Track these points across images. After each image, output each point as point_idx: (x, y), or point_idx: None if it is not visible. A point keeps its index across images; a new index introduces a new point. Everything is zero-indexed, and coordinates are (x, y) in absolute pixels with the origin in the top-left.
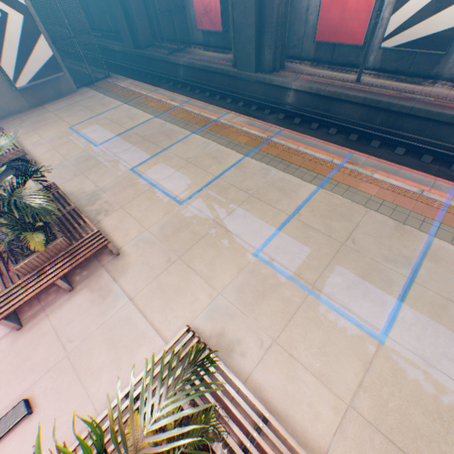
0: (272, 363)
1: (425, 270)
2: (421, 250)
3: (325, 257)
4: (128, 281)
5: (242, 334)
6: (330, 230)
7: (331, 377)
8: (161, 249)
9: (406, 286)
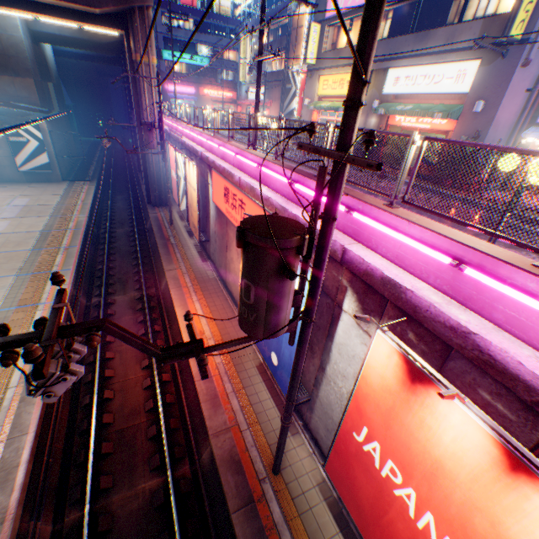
0: None
1: None
2: (2, 276)
3: None
4: None
5: None
6: None
7: None
8: None
9: None
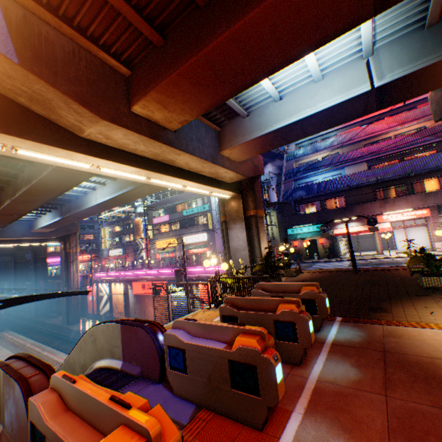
0: None
1: None
2: None
3: None
4: None
5: None
6: None
7: None
8: None
9: None
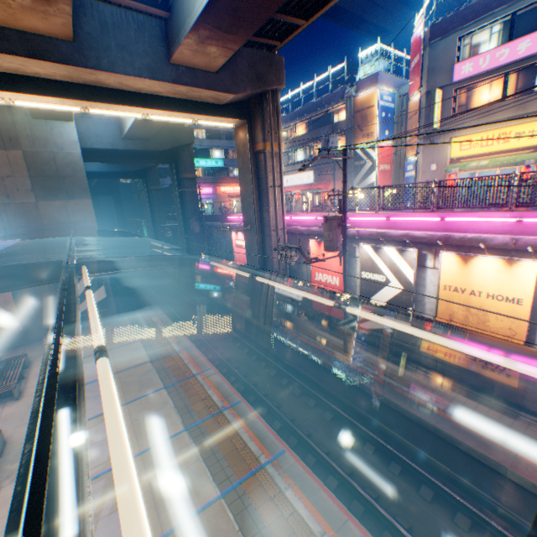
0: None
1: None
2: None
3: None
4: None
5: None
6: None
7: None
8: None
9: None
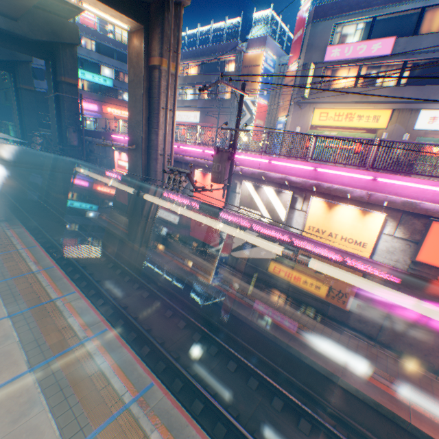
0: None
1: None
2: None
3: None
4: None
5: None
6: None
7: None
8: None
9: None
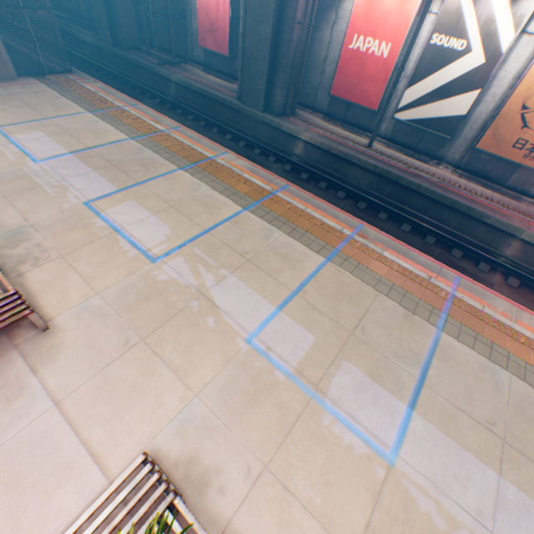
0: (260, 501)
1: (435, 370)
2: (430, 346)
3: (331, 348)
4: (56, 372)
5: (223, 458)
6: (339, 315)
7: (335, 516)
8: (117, 324)
9: (417, 389)
